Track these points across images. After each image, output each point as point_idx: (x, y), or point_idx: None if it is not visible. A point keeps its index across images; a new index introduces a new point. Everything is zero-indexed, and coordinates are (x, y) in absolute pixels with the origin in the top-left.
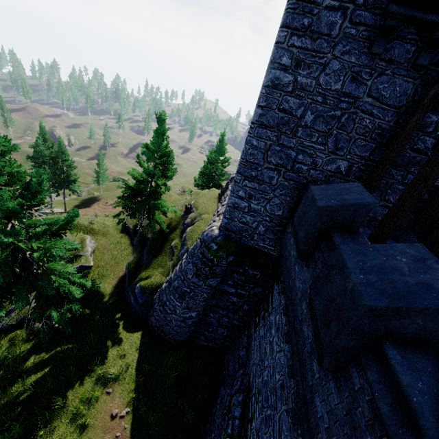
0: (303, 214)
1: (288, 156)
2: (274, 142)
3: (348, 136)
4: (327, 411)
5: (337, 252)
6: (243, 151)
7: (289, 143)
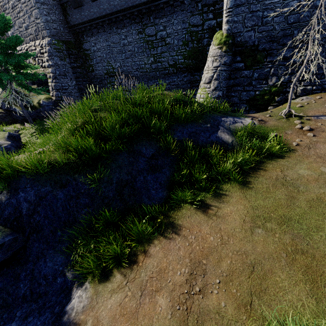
0: None
1: None
2: None
3: None
4: (106, 3)
5: None
6: None
7: None
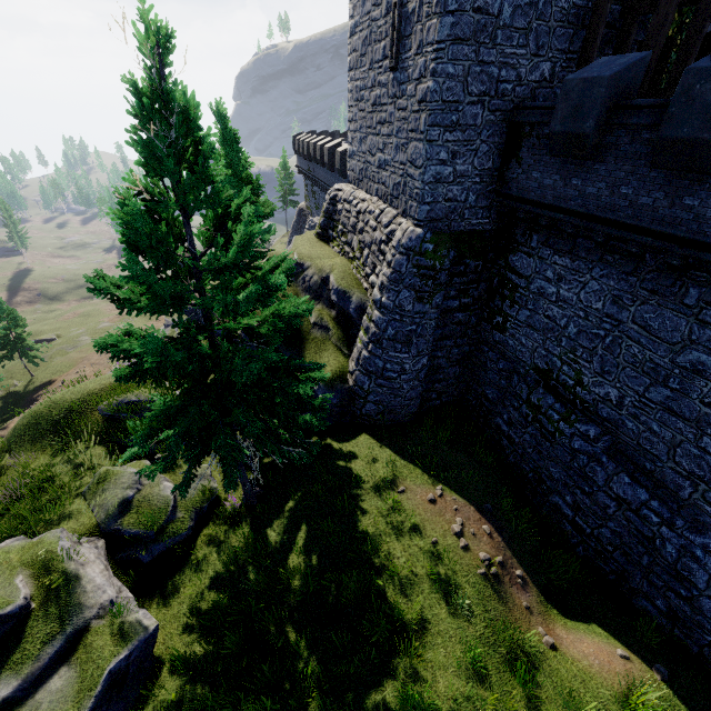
0: (575, 108)
1: (490, 76)
2: (473, 61)
3: (547, 28)
4: None
5: (689, 72)
6: (433, 92)
7: (490, 56)
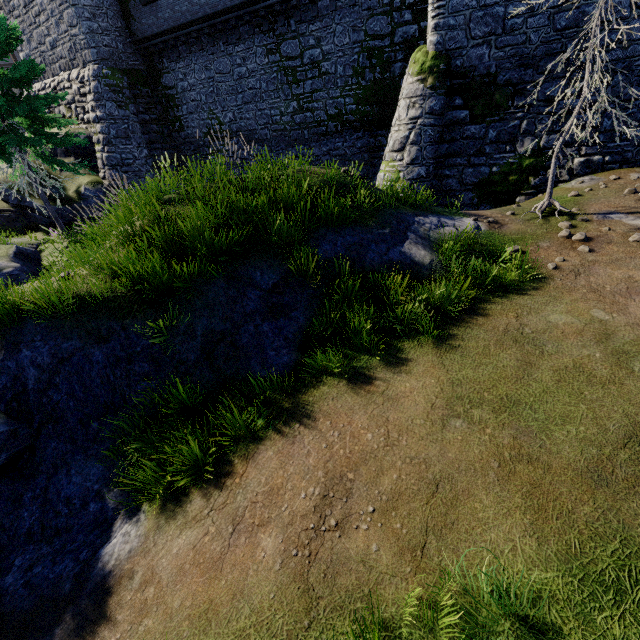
0: None
1: None
2: None
3: None
4: None
5: None
6: None
7: None
